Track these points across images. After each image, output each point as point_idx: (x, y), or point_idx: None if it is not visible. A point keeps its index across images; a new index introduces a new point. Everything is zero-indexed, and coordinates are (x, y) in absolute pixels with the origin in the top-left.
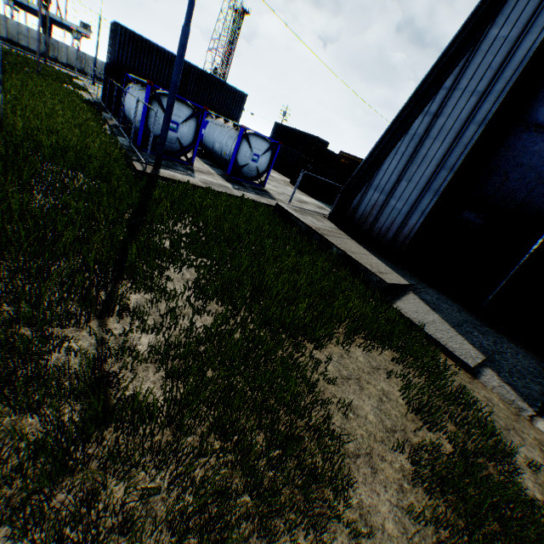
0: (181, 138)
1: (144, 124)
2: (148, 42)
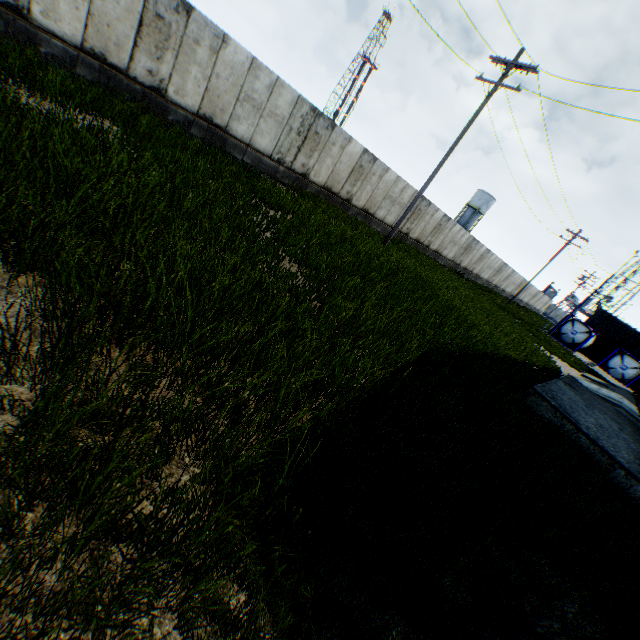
0: (574, 338)
1: (558, 327)
2: (617, 319)
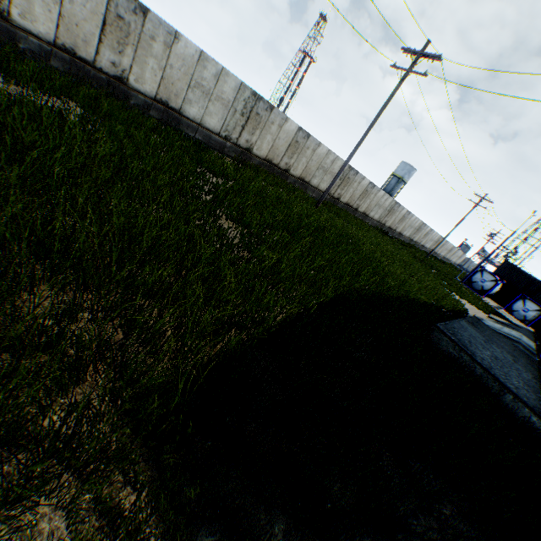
0: (483, 286)
1: (469, 276)
2: (520, 269)
